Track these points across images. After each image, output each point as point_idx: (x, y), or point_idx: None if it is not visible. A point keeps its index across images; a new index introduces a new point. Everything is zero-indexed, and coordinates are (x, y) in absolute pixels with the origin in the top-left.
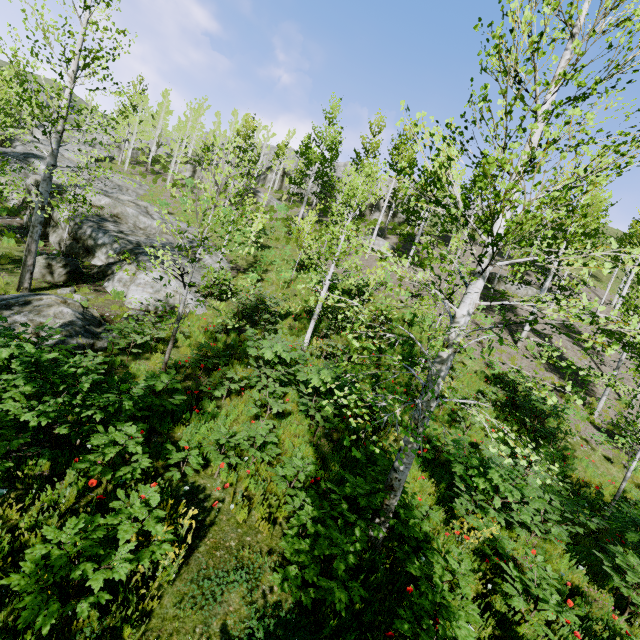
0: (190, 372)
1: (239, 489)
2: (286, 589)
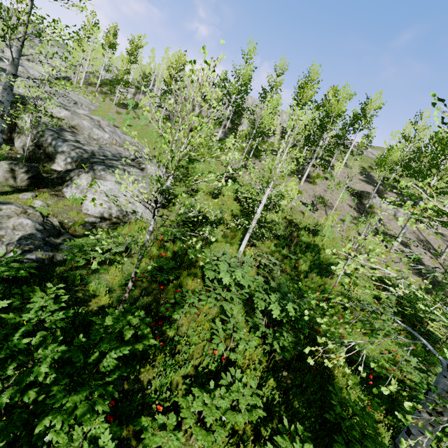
0: (146, 285)
1: None
2: None
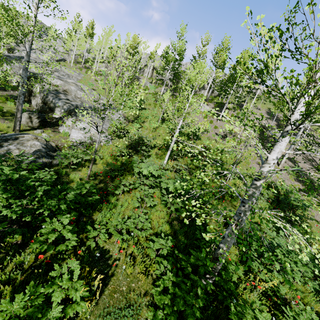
0: (102, 178)
1: (128, 251)
2: None
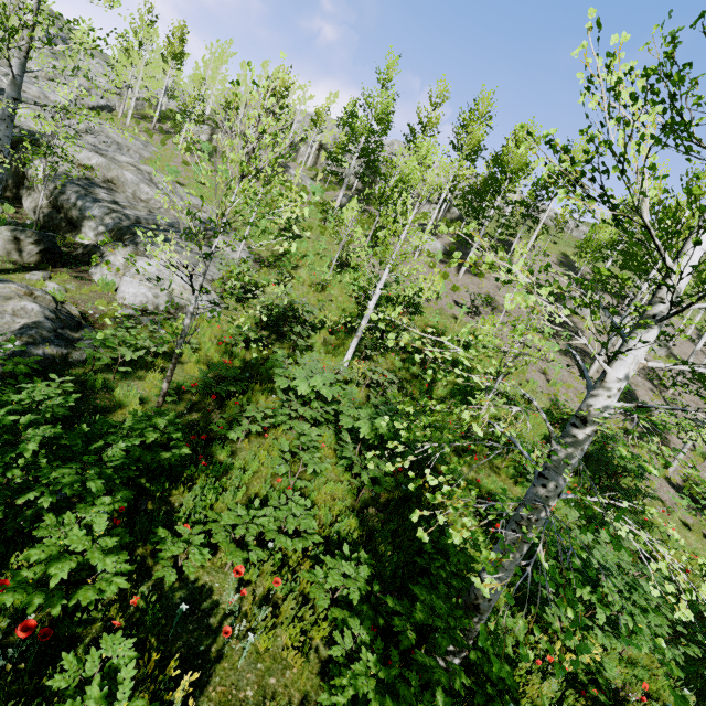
0: (197, 400)
1: (259, 589)
2: None
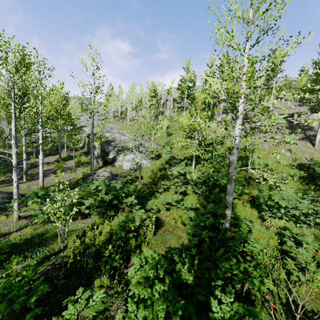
0: (149, 186)
1: (171, 217)
2: (188, 237)
